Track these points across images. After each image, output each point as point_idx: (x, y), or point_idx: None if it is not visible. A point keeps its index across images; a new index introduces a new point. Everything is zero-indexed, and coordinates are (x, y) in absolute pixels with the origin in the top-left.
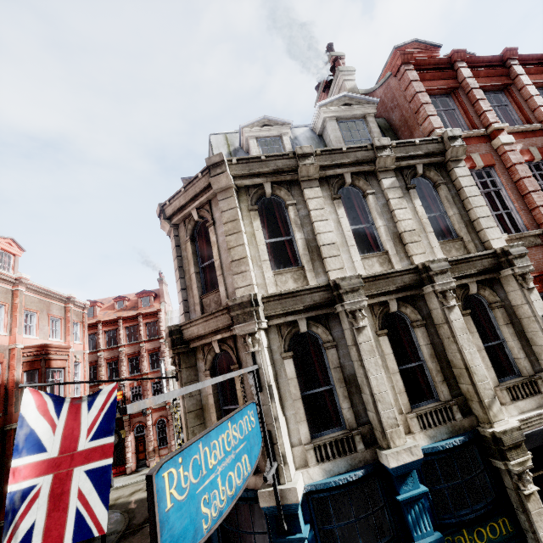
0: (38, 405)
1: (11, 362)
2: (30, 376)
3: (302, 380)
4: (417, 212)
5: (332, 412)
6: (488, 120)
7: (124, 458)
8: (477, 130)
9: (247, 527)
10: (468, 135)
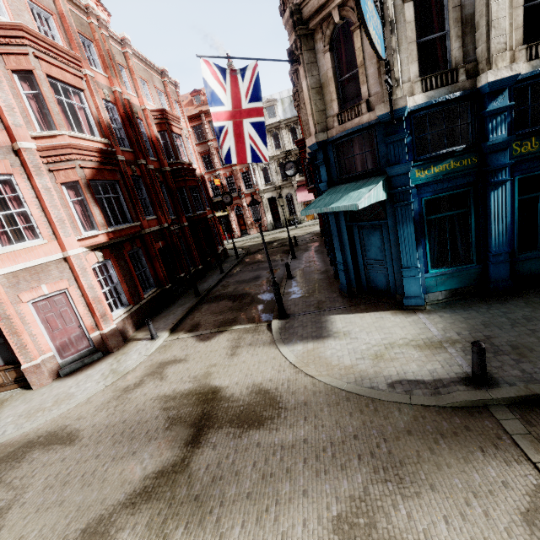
0: (211, 72)
1: (147, 121)
2: (162, 137)
3: (417, 30)
4: None
5: (440, 59)
6: None
7: (231, 229)
8: None
9: (354, 172)
10: None
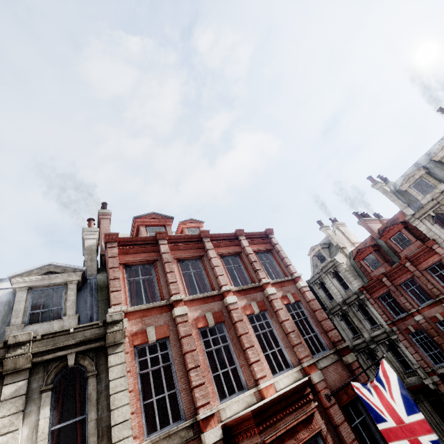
0: None
1: None
2: None
3: None
4: (39, 428)
5: None
6: (171, 291)
7: None
8: (158, 302)
9: None
10: (150, 306)
